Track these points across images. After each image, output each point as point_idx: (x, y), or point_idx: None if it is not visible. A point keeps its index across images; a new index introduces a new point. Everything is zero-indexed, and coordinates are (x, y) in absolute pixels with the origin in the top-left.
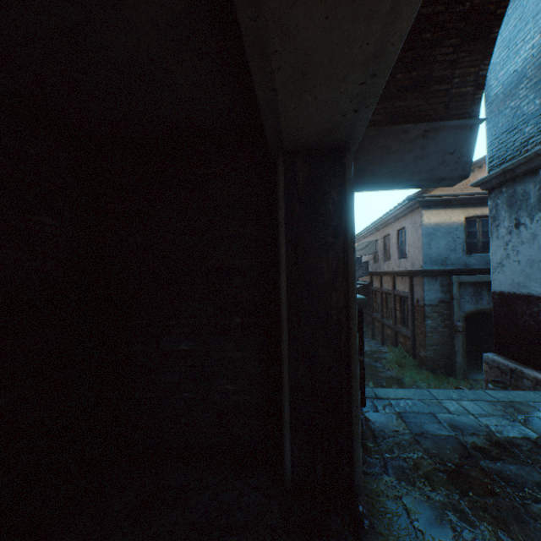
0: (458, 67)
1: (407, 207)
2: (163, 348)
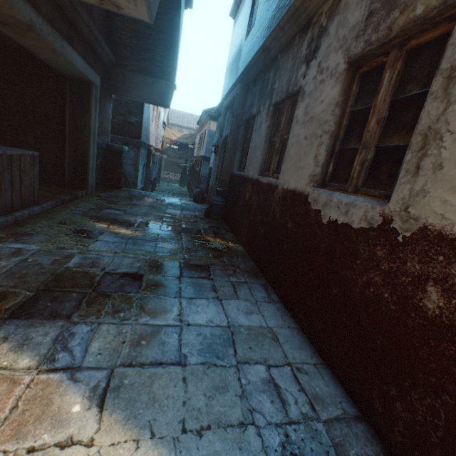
0: (165, 59)
1: (206, 117)
2: (22, 139)
